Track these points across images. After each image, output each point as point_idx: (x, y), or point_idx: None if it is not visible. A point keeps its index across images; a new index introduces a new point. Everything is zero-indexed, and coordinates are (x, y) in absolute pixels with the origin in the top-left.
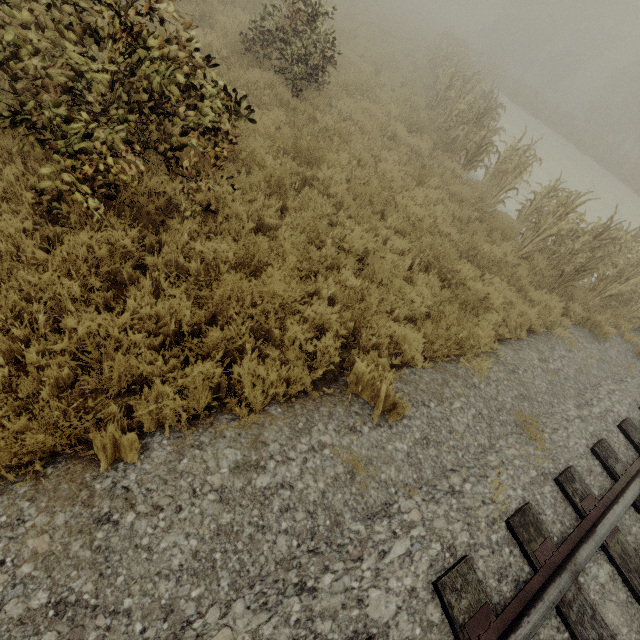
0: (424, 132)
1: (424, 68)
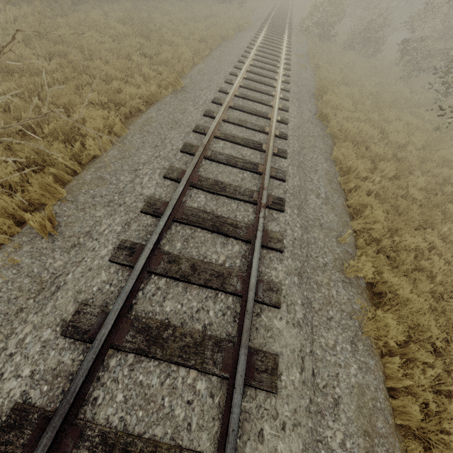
0: None
1: None
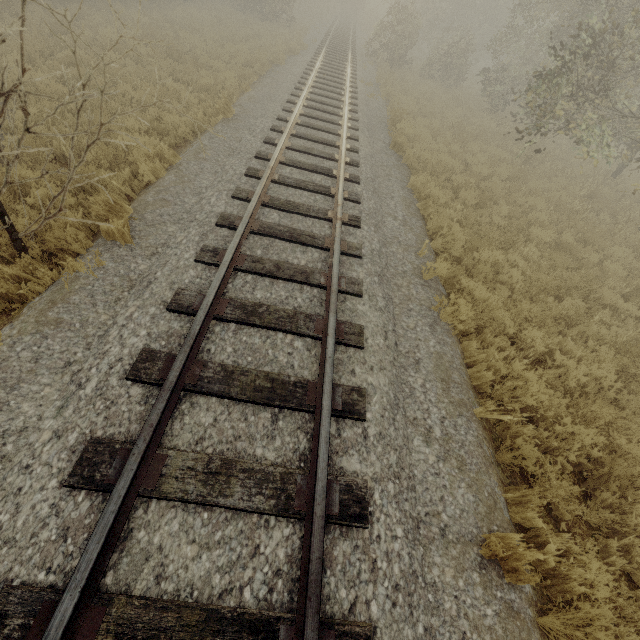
0: None
1: None
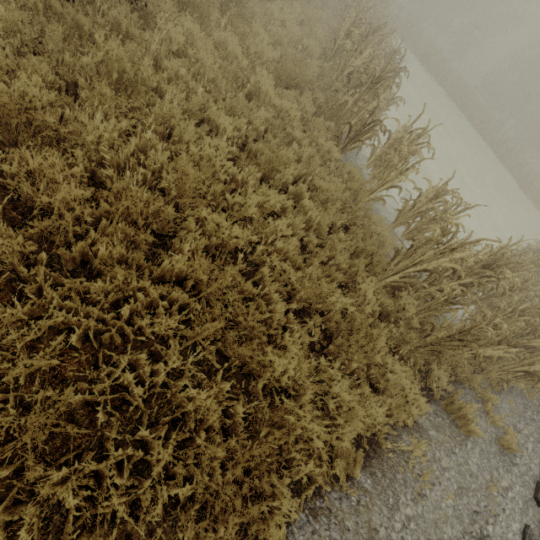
0: (306, 89)
1: (336, 8)
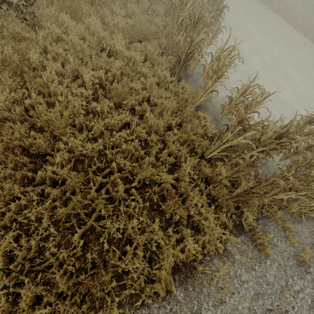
0: (152, 39)
1: None
